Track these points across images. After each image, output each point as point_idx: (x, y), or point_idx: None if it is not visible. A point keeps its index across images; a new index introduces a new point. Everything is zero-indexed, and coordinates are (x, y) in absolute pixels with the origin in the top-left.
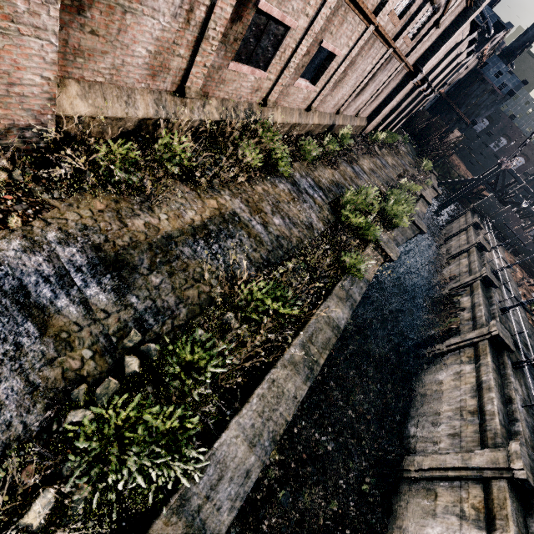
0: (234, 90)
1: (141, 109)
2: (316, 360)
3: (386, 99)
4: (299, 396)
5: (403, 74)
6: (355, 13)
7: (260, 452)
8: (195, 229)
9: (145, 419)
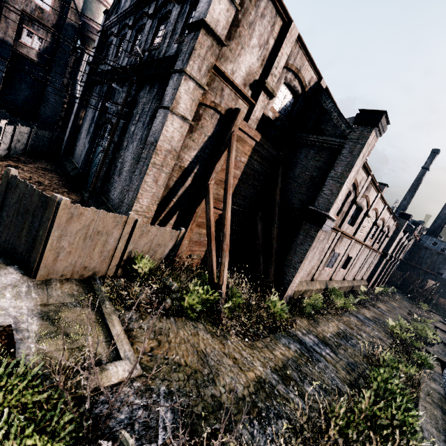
0: (322, 276)
1: (304, 287)
2: (441, 406)
3: (374, 269)
4: (445, 420)
5: (378, 256)
6: (357, 244)
7: (444, 436)
8: (337, 334)
9: (392, 381)
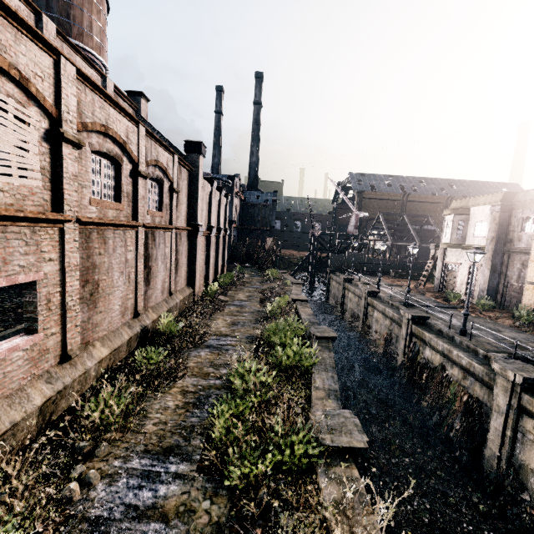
0: None
1: None
2: None
3: (190, 260)
4: None
5: (185, 236)
6: (1, 225)
7: None
8: None
9: None
